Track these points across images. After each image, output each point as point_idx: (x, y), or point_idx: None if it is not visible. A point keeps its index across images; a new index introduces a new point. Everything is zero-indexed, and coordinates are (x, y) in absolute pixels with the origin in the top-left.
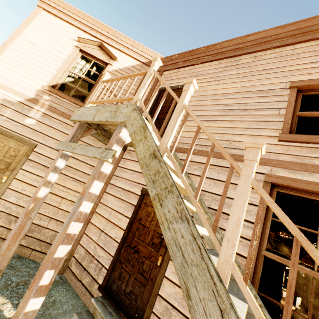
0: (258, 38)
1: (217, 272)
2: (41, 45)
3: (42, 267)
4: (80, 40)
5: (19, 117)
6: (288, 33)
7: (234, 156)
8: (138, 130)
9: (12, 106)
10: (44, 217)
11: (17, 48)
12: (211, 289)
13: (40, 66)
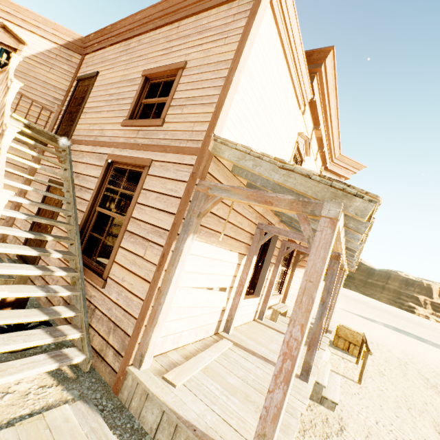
0: (142, 18)
1: None
2: None
3: None
4: None
5: None
6: (158, 14)
7: (100, 142)
8: None
9: None
10: None
11: None
12: None
13: None
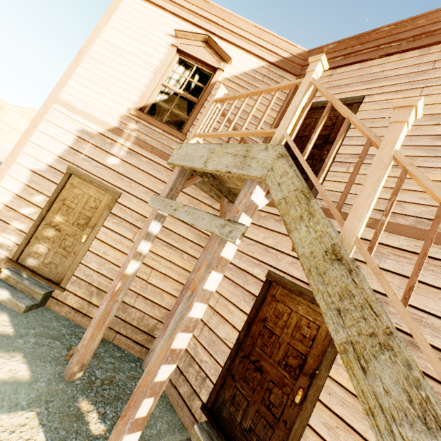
0: None
1: None
2: (126, 47)
3: (137, 390)
4: (178, 34)
5: (99, 155)
6: None
7: None
8: (294, 198)
9: (92, 140)
10: (130, 292)
11: (96, 55)
12: None
13: (124, 80)
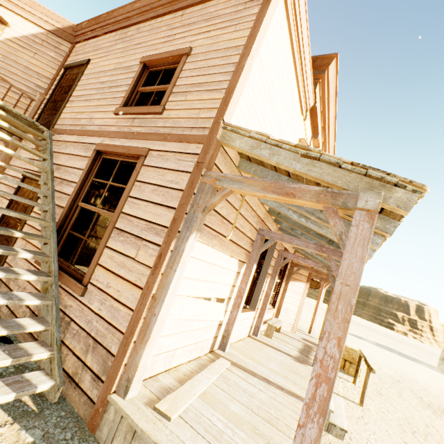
0: (142, 6)
1: None
2: None
3: None
4: None
5: None
6: (160, 2)
7: (88, 132)
8: None
9: None
10: None
11: None
12: None
13: None
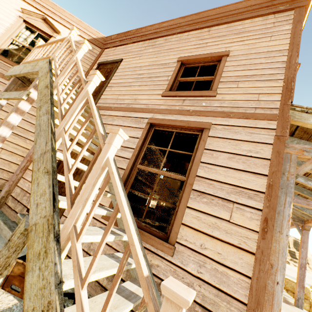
0: (169, 25)
1: (52, 131)
2: None
3: None
4: (24, 11)
5: None
6: (186, 22)
7: (135, 109)
8: (44, 74)
9: None
10: None
11: None
12: (46, 137)
13: None
